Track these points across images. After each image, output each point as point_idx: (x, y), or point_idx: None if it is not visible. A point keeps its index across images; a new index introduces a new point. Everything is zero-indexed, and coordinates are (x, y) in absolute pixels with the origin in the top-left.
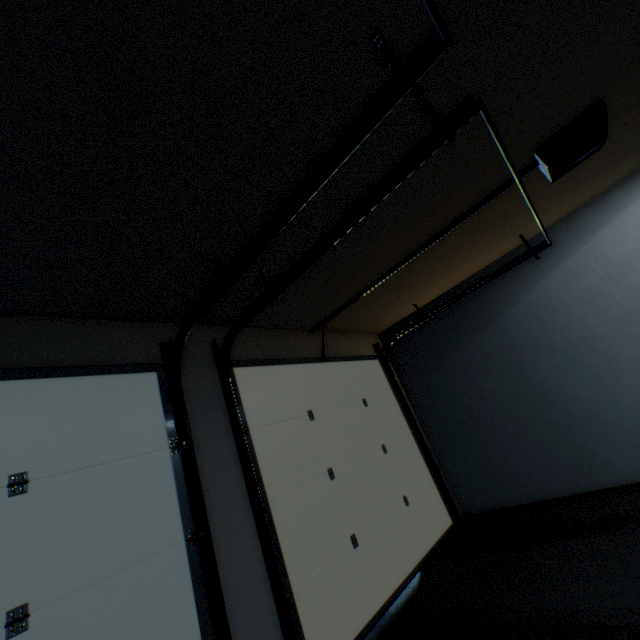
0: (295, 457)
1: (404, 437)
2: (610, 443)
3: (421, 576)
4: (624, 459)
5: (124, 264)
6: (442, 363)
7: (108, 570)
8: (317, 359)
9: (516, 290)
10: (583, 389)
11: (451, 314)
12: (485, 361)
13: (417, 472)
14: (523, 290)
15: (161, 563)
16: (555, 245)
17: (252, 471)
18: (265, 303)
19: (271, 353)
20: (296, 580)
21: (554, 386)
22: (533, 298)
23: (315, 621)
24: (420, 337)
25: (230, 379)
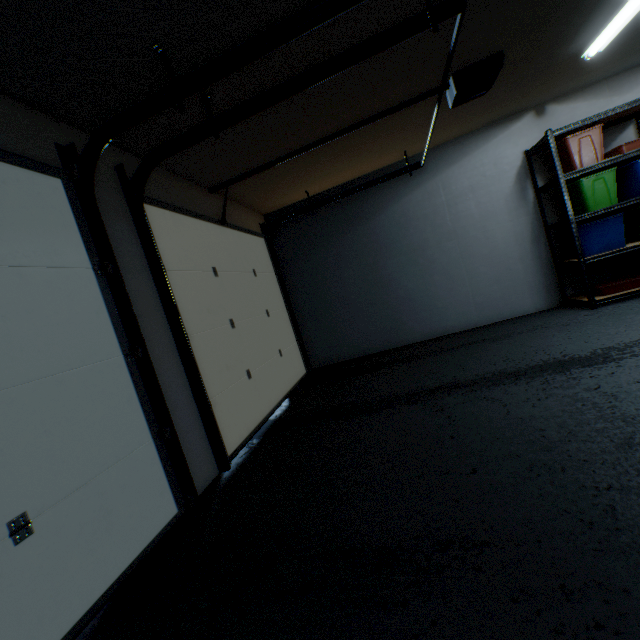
0: (205, 304)
1: (281, 308)
2: (416, 317)
3: (290, 400)
4: (420, 327)
5: (47, 2)
6: (319, 251)
7: (55, 368)
8: (218, 222)
9: (388, 199)
10: (411, 281)
11: (335, 209)
12: (353, 254)
13: (288, 335)
14: (393, 200)
15: (105, 369)
16: (423, 169)
17: (175, 307)
18: (208, 134)
19: (177, 201)
20: (212, 395)
21: (395, 278)
22: (398, 209)
23: (226, 422)
24: (304, 225)
25: (145, 214)
